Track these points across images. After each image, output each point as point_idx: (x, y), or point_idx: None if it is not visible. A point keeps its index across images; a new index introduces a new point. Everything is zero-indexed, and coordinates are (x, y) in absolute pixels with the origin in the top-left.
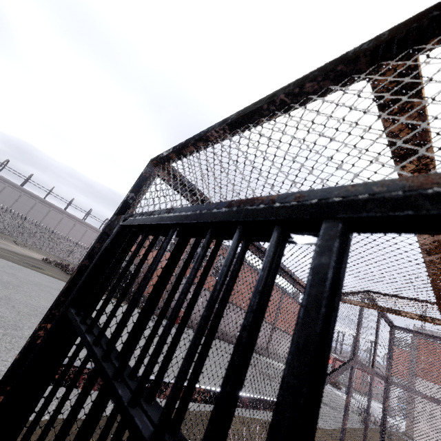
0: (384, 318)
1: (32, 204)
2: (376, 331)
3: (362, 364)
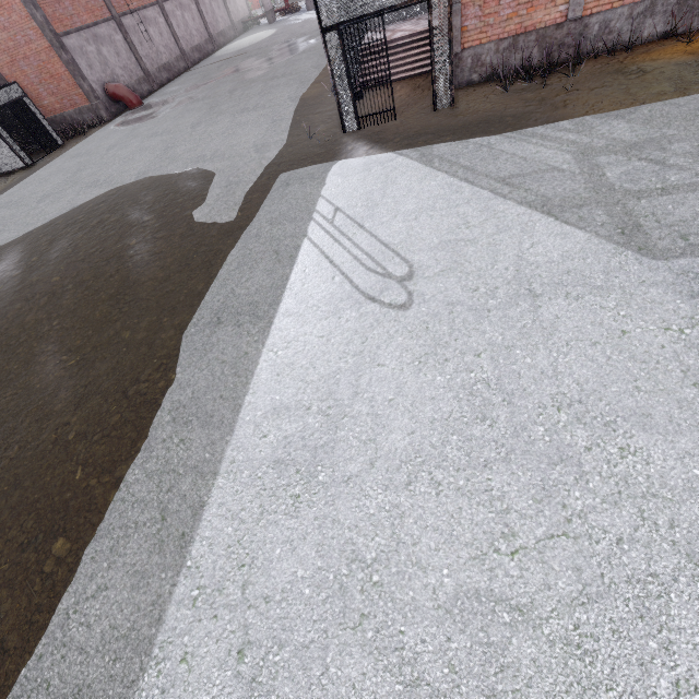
0: None
1: None
2: None
3: None
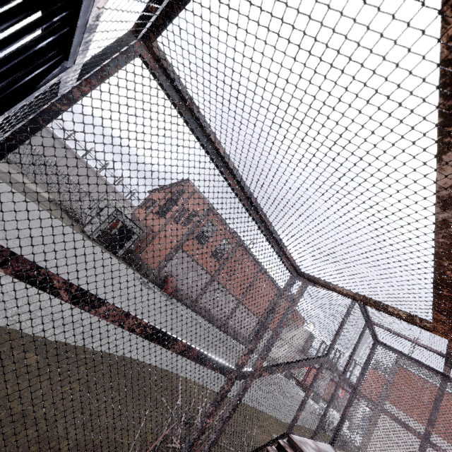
0: (370, 330)
1: (50, 143)
2: (358, 339)
3: (333, 365)
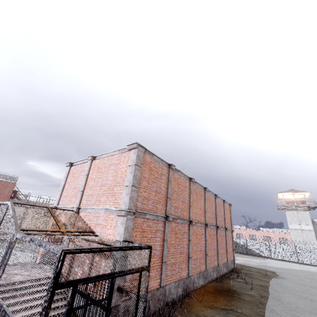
0: None
1: None
2: None
3: None
